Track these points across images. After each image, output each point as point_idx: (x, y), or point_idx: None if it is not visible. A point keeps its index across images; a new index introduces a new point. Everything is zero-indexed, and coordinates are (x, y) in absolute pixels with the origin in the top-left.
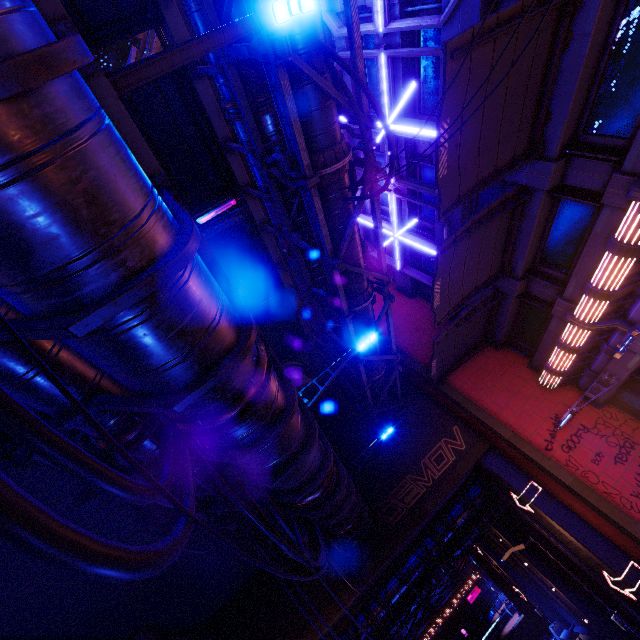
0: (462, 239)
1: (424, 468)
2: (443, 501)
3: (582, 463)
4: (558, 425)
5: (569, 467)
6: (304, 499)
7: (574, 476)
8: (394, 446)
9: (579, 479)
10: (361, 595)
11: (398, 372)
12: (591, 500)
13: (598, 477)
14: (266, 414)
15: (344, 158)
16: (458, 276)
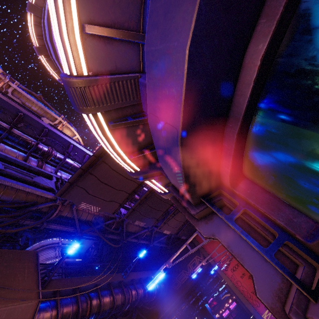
0: (166, 223)
1: (188, 268)
2: (197, 279)
3: (237, 277)
4: (221, 269)
5: (232, 278)
6: (123, 310)
7: (232, 283)
8: (179, 257)
9: (233, 284)
10: (170, 309)
11: (174, 235)
12: (236, 293)
13: (241, 284)
14: (93, 316)
15: (112, 226)
16: (175, 223)
